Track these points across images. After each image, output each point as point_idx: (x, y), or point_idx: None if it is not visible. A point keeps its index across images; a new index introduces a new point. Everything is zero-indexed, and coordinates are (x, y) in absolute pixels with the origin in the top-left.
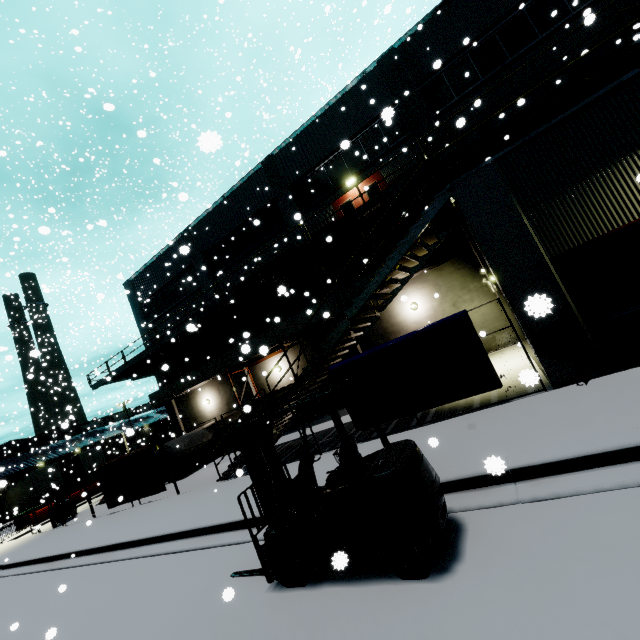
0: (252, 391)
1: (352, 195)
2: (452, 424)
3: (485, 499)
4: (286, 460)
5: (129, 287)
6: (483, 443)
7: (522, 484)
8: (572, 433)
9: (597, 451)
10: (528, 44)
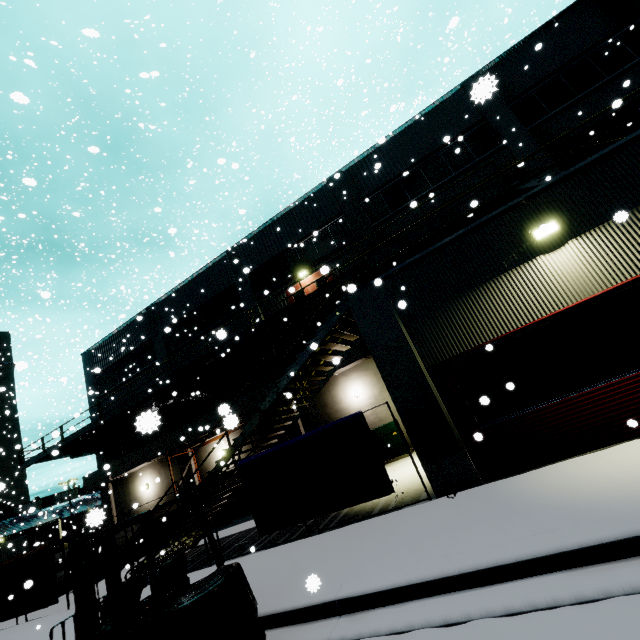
0: (194, 476)
1: (304, 285)
2: (337, 535)
3: (305, 636)
4: (192, 567)
5: (87, 357)
6: (341, 563)
7: (343, 618)
8: (405, 557)
9: (405, 583)
10: (445, 178)
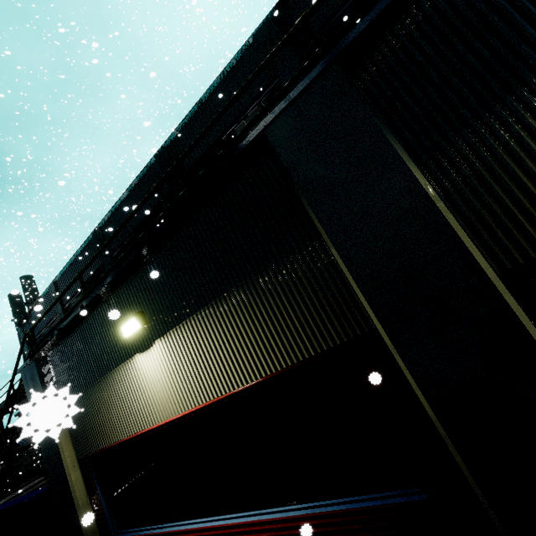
0: None
1: None
2: None
3: None
4: None
5: (21, 328)
6: None
7: None
8: None
9: None
10: None
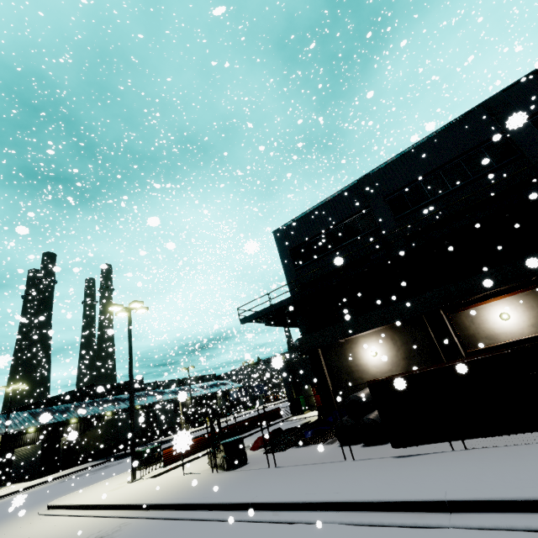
0: (456, 342)
1: None
2: None
3: None
4: None
5: (280, 234)
6: None
7: None
8: None
9: None
10: None
